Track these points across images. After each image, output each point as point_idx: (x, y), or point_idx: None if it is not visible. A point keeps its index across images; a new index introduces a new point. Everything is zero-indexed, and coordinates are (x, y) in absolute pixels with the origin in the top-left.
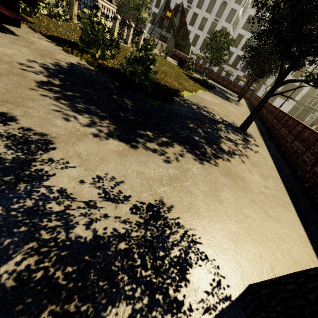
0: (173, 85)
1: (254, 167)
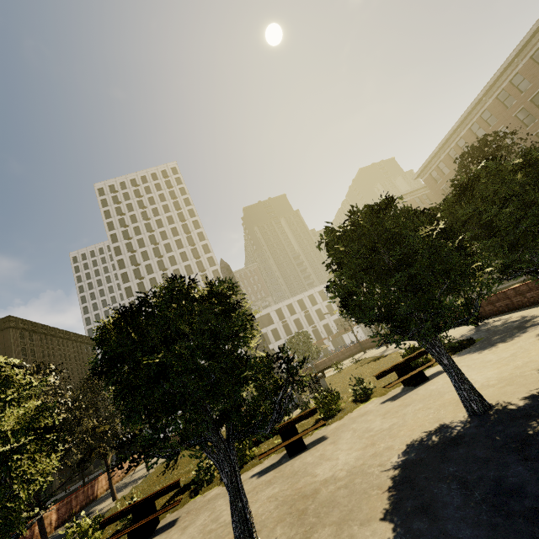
0: None
1: (532, 312)
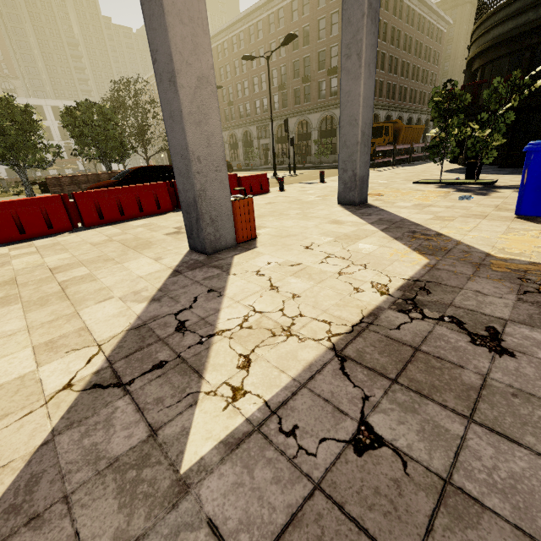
0: None
1: None
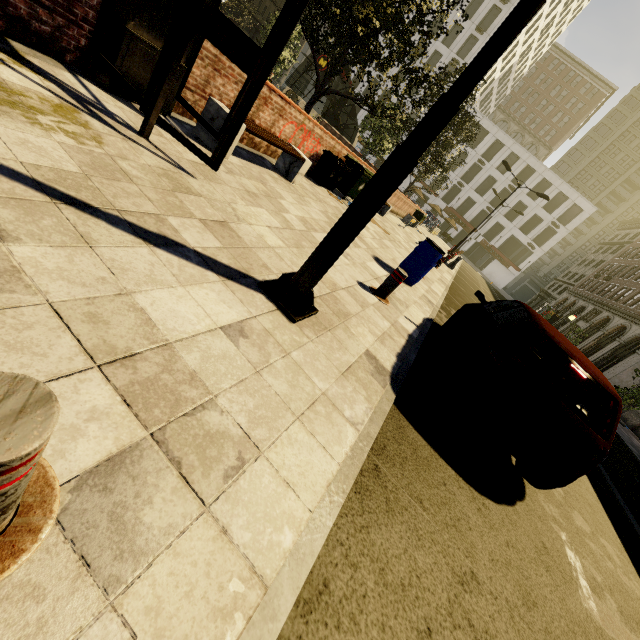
0: None
1: None
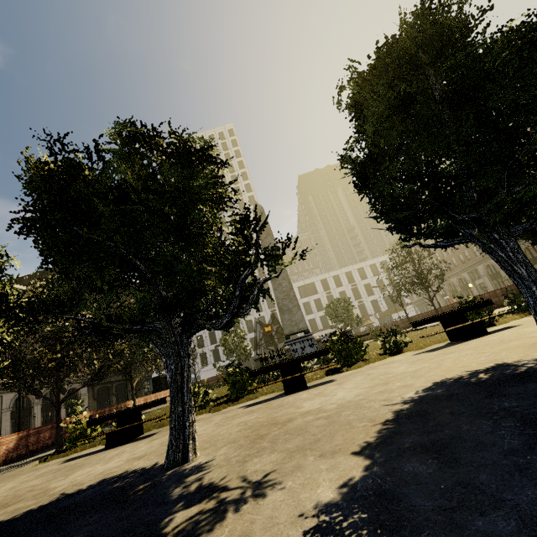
0: None
1: None
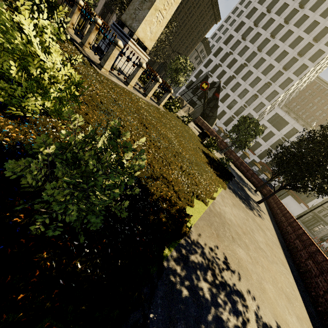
0: (178, 188)
1: None
